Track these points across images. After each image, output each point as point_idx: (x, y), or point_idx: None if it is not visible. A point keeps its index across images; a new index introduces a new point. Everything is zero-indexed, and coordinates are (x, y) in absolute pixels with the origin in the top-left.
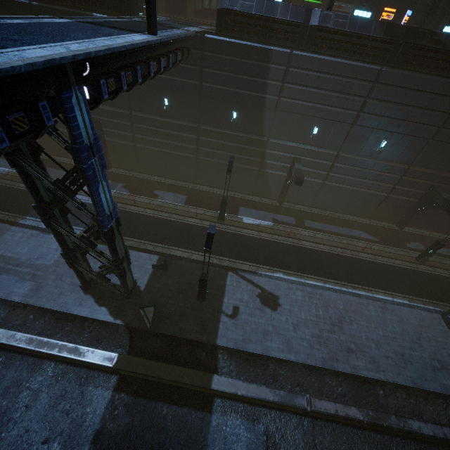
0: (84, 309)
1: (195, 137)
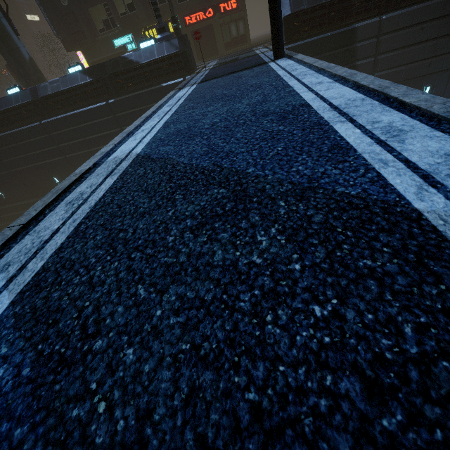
0: None
1: None
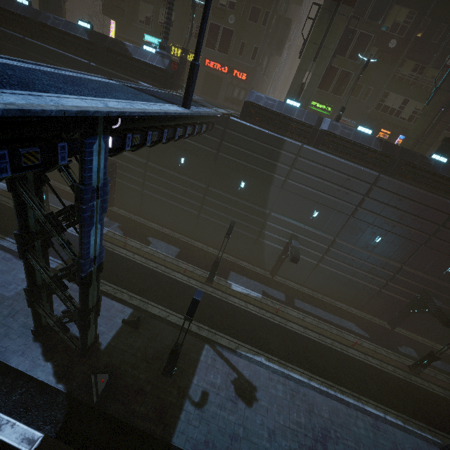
0: (25, 360)
1: (202, 196)
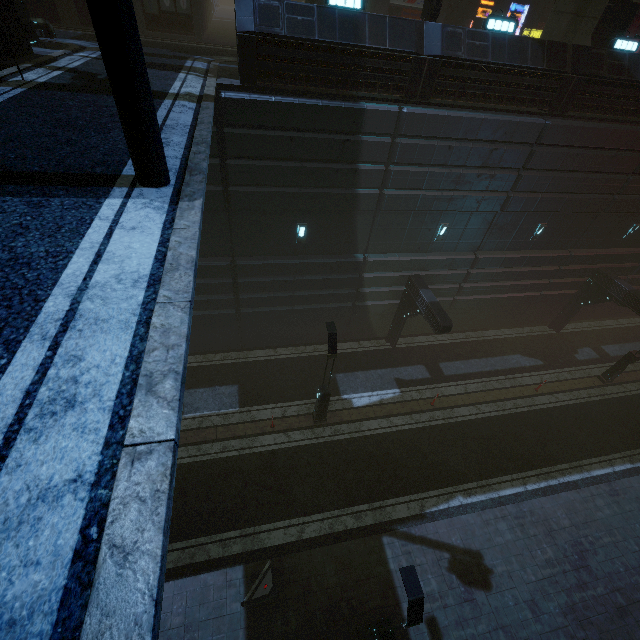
0: None
1: (230, 281)
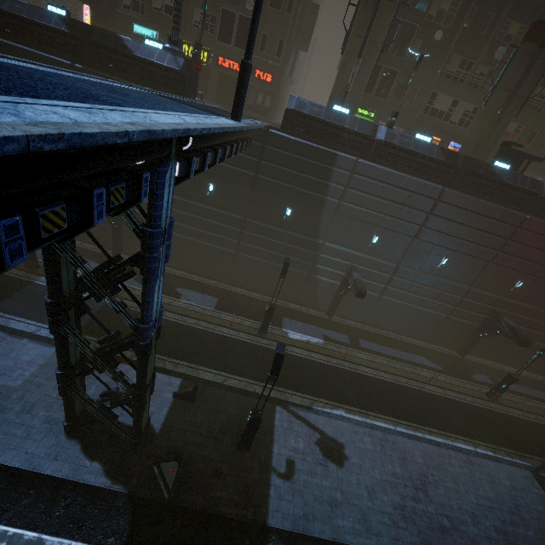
0: (62, 464)
1: (239, 230)
